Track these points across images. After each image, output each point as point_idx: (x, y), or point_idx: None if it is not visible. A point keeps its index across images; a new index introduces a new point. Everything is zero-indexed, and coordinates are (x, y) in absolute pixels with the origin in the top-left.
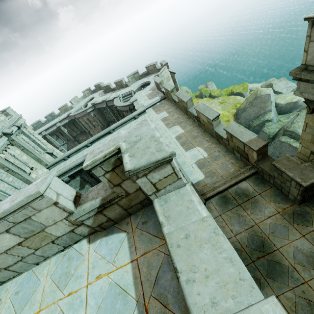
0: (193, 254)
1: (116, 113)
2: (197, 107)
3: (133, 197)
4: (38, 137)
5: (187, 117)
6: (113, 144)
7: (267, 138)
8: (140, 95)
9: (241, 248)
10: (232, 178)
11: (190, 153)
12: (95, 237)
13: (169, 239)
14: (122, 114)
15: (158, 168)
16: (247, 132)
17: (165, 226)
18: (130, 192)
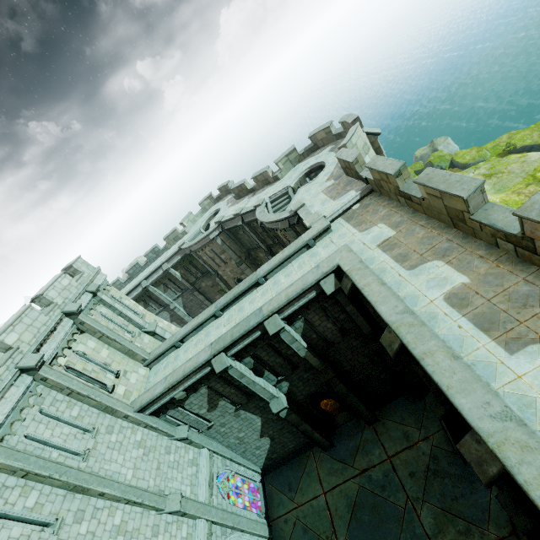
0: None
1: (261, 232)
2: (530, 211)
3: None
4: (129, 302)
5: (461, 236)
6: None
7: None
8: (308, 194)
9: None
10: None
11: (533, 364)
12: None
13: None
14: (274, 234)
15: None
16: None
17: None
18: None
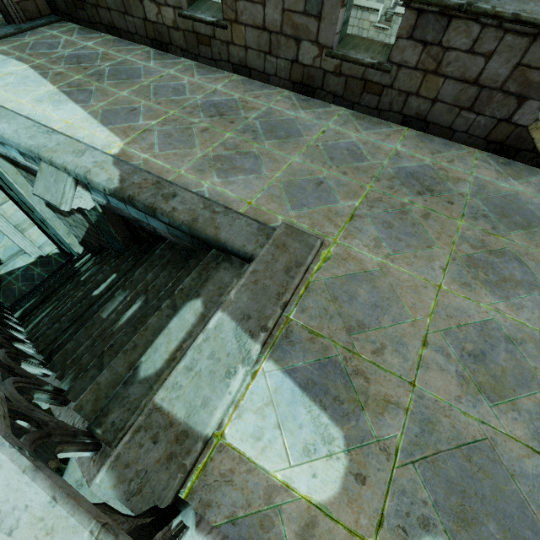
0: None
1: None
2: None
3: None
4: None
5: None
6: None
7: None
8: None
9: None
10: None
11: None
12: None
13: None
14: None
15: None
16: None
17: None
18: None
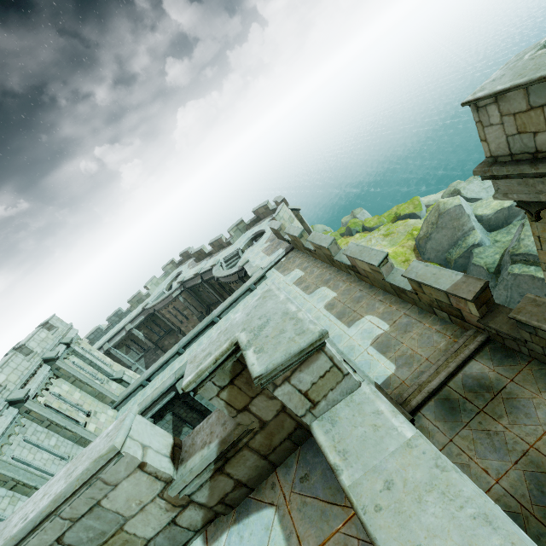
0: (409, 520)
1: (219, 288)
2: (347, 251)
3: (273, 428)
4: (98, 354)
5: (336, 271)
6: (225, 339)
7: (487, 274)
8: (252, 254)
9: (520, 509)
10: (447, 359)
11: (357, 330)
12: (216, 528)
13: (357, 497)
14: (229, 287)
15: (305, 362)
16: (443, 272)
17: (343, 471)
18: (266, 418)
